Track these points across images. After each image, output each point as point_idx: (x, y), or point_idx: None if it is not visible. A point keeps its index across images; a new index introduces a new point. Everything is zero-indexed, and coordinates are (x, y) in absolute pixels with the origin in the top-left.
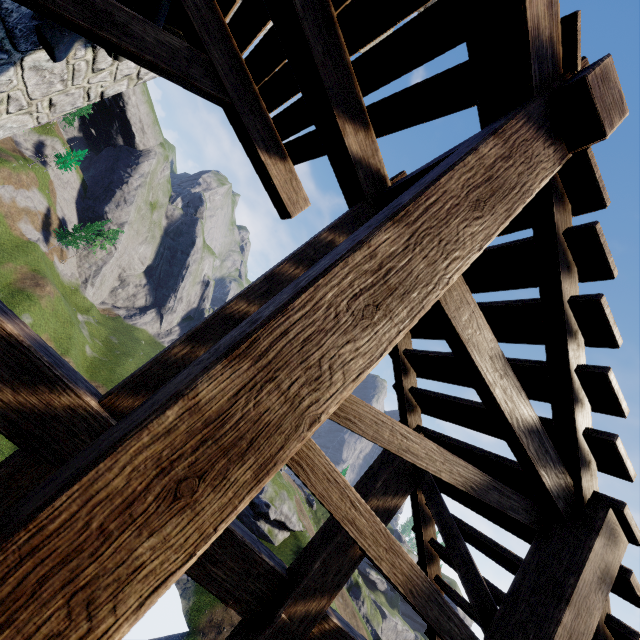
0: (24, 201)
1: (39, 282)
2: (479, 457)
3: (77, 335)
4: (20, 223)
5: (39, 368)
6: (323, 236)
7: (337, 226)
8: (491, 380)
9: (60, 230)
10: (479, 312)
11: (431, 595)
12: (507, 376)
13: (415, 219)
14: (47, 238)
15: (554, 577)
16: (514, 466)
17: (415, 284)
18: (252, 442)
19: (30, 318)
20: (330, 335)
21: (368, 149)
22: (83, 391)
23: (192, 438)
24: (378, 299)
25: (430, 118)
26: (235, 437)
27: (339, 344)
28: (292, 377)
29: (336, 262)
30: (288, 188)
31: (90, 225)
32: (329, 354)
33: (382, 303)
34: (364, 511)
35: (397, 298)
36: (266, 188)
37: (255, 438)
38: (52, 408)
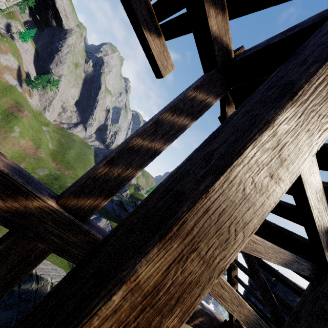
0: (5, 61)
1: (20, 109)
2: (272, 228)
3: (43, 138)
4: (5, 75)
5: (16, 186)
6: (189, 93)
7: (198, 86)
8: (313, 205)
9: (27, 79)
10: (315, 161)
11: (256, 321)
12: (322, 201)
13: (307, 98)
14: (21, 84)
15: (323, 308)
16: (296, 237)
17: (297, 154)
18: (178, 298)
19: (18, 128)
20: (238, 205)
21: (223, 29)
22: (46, 197)
23: (134, 310)
24: (273, 170)
25: (276, 3)
26: (166, 299)
27: (243, 211)
28: (209, 244)
29: (247, 143)
30: (161, 57)
31: (43, 76)
32: (235, 220)
33: (275, 173)
34: (228, 288)
35: (285, 167)
36: (147, 57)
37: (181, 295)
38: (28, 209)
